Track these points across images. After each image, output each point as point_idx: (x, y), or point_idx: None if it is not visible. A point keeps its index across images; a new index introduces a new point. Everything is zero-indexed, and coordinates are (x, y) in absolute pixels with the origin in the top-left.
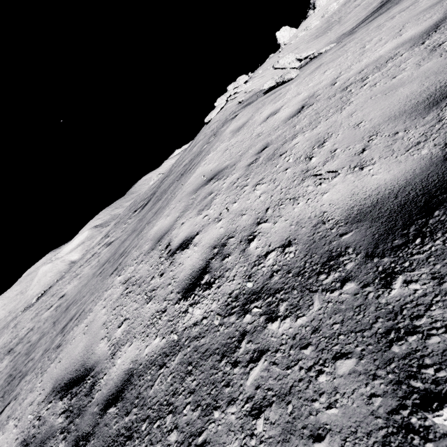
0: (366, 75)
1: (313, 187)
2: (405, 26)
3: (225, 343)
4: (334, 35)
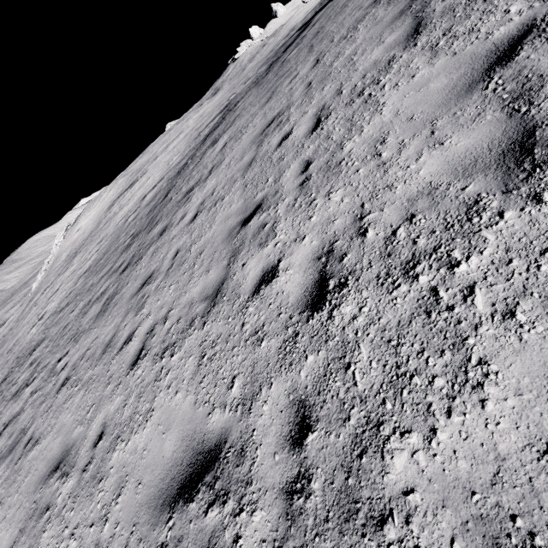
0: None
1: None
2: None
3: None
4: None
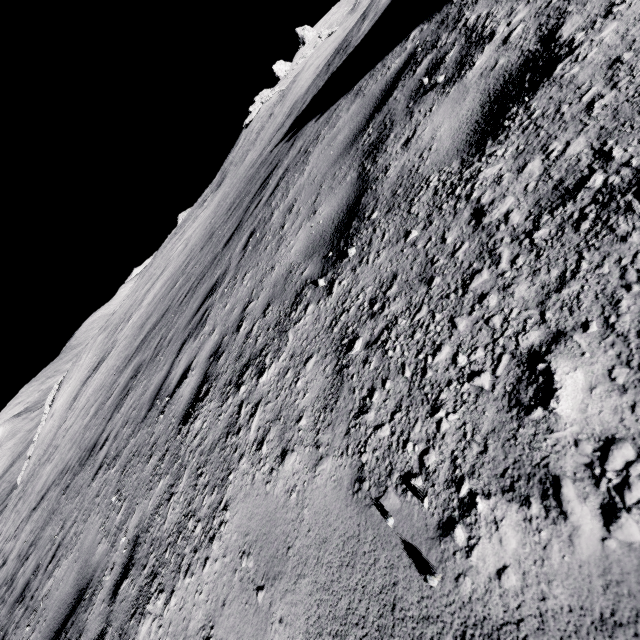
0: None
1: None
2: None
3: None
4: None
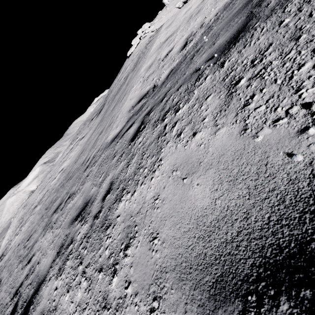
0: None
1: (220, 2)
2: None
3: (207, 31)
4: None
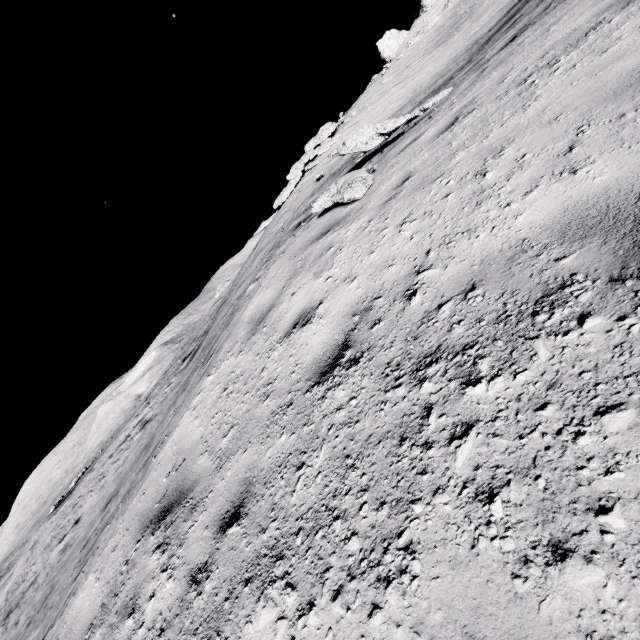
0: (475, 339)
1: None
2: (583, 136)
3: None
4: (463, 43)
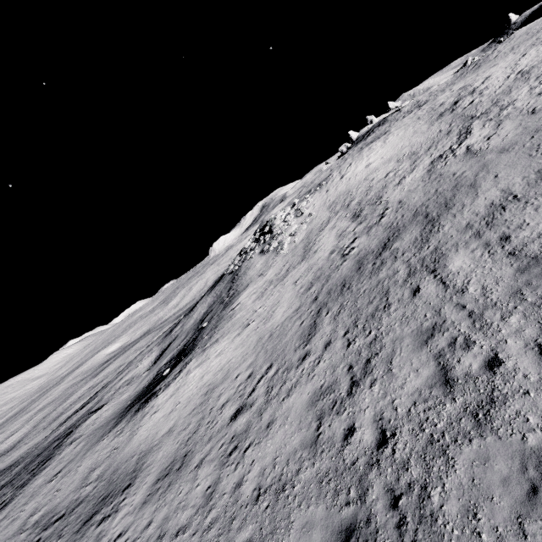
0: None
1: None
2: None
3: None
4: None
